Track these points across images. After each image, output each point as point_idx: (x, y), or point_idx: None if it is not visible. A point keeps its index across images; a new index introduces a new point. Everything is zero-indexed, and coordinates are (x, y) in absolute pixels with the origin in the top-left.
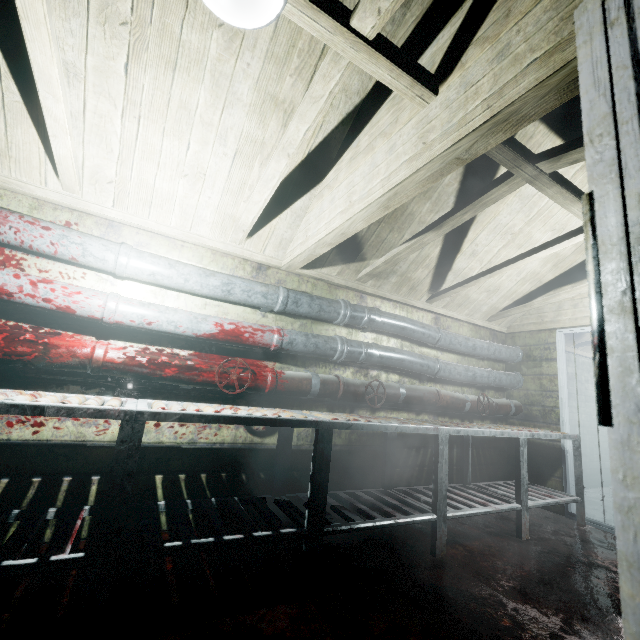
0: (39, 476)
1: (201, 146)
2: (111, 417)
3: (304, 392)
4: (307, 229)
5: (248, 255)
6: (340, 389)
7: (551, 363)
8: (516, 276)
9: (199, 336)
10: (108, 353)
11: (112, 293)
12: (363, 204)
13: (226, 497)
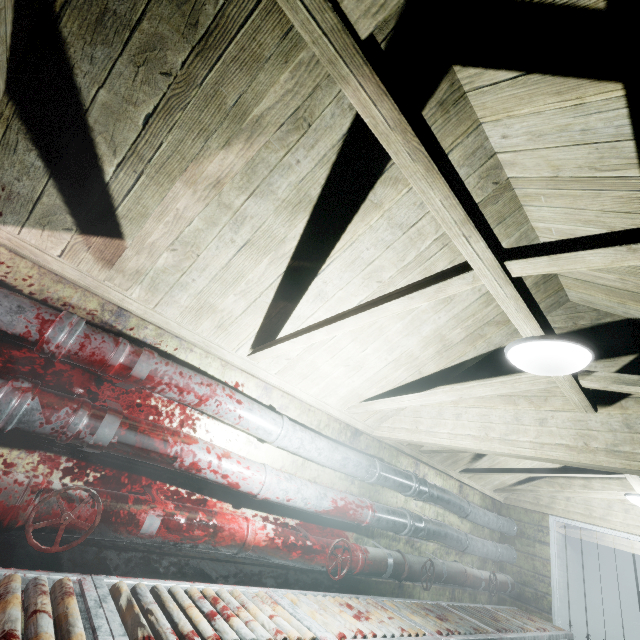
0: None
1: (373, 351)
2: None
3: (380, 573)
4: (418, 421)
5: (353, 423)
6: (405, 570)
7: (544, 546)
8: (529, 464)
9: (317, 512)
10: (256, 535)
11: (267, 466)
12: (507, 449)
13: None
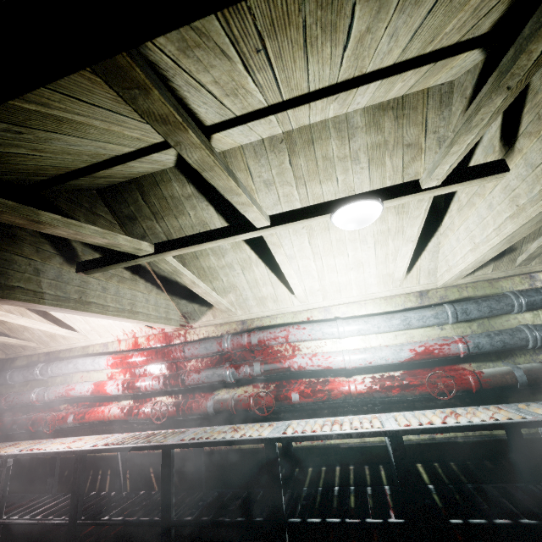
0: (352, 465)
1: (354, 251)
2: (382, 435)
3: (511, 385)
4: (446, 260)
5: (408, 291)
6: None
7: None
8: None
9: (402, 361)
10: (357, 387)
11: (343, 351)
12: (486, 247)
13: (480, 482)
